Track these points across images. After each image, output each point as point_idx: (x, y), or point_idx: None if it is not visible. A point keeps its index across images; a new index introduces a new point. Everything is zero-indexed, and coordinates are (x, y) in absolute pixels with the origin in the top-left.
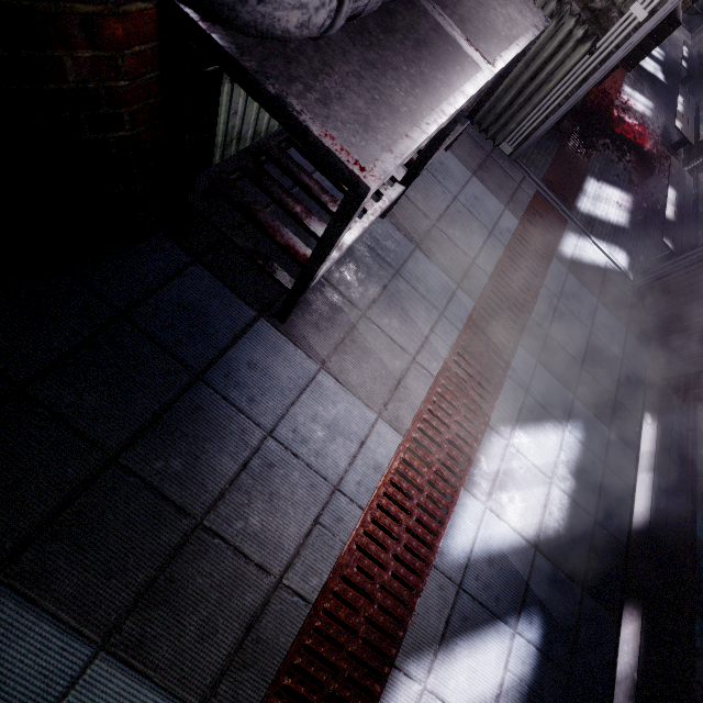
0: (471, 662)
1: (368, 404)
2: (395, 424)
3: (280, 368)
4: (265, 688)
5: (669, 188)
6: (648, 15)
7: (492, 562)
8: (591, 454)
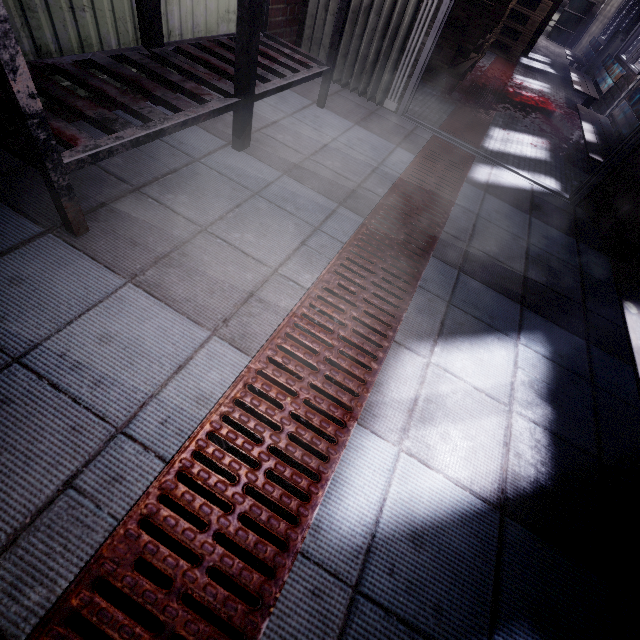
0: None
1: (197, 320)
2: (240, 343)
3: (62, 283)
4: None
5: (582, 122)
6: None
7: (420, 540)
8: (567, 371)
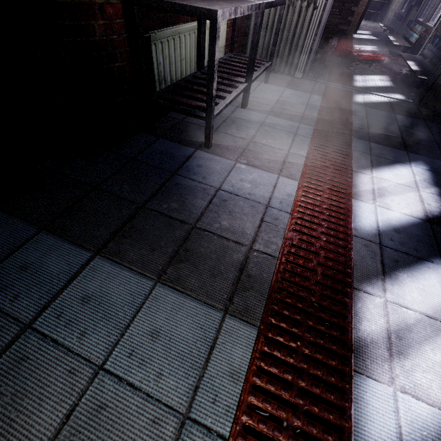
0: (417, 285)
1: (270, 172)
2: (291, 177)
3: (214, 165)
4: (264, 300)
5: (407, 61)
6: None
7: (398, 231)
8: (440, 174)
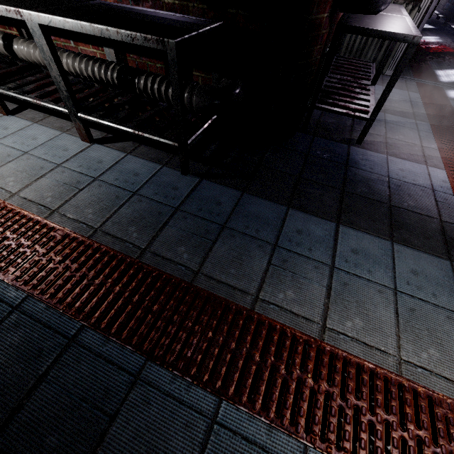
0: None
1: (418, 163)
2: (437, 167)
3: (372, 158)
4: None
5: None
6: None
7: None
8: None
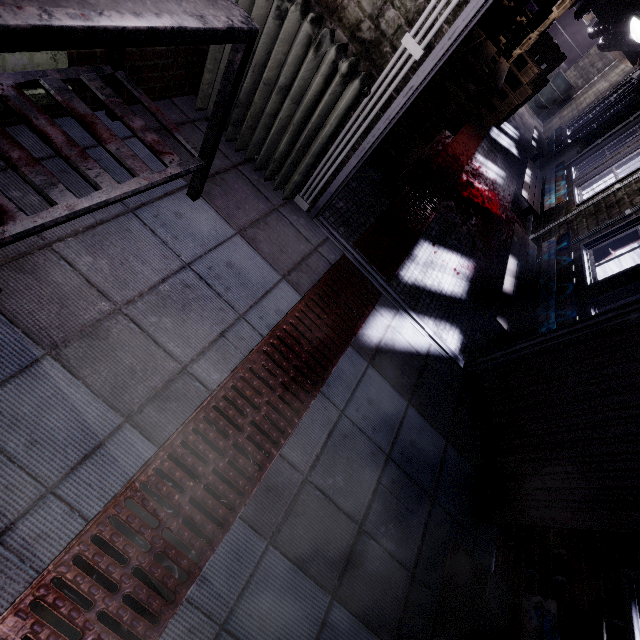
0: None
1: None
2: None
3: None
4: None
5: (510, 257)
6: (426, 53)
7: None
8: None
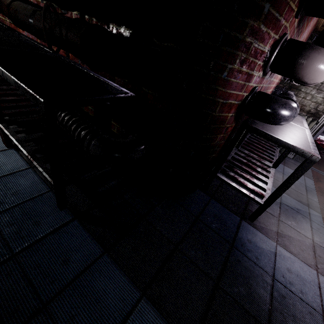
0: None
1: (308, 264)
2: None
3: (260, 243)
4: None
5: None
6: None
7: None
8: None
